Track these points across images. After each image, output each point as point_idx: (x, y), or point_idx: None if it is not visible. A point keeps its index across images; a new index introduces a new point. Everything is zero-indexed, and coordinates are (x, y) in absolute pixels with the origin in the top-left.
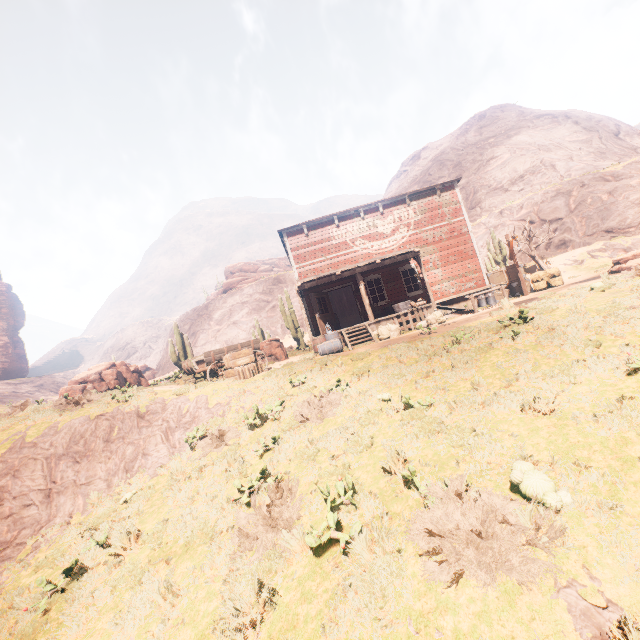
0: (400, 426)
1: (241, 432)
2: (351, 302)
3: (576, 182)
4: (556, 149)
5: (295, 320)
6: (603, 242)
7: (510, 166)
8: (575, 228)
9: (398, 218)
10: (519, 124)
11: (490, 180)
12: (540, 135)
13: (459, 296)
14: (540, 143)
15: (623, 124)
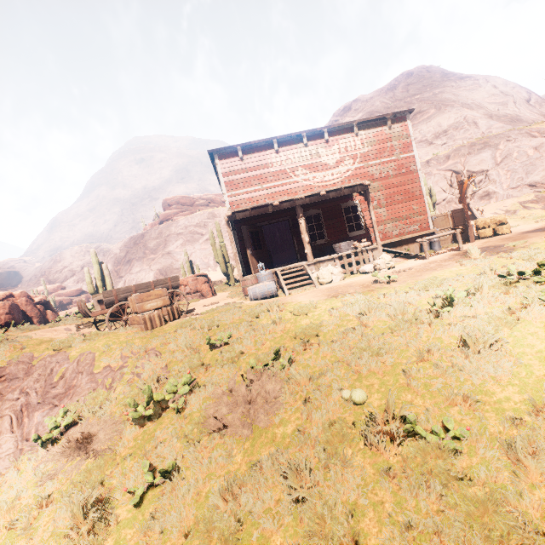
0: (410, 493)
1: (124, 428)
2: (284, 239)
3: (503, 136)
4: (478, 108)
5: (225, 254)
6: (534, 194)
7: (435, 121)
8: (500, 180)
9: (344, 148)
10: (444, 83)
11: (416, 133)
12: (463, 94)
13: (402, 239)
14: (463, 101)
15: (533, 93)
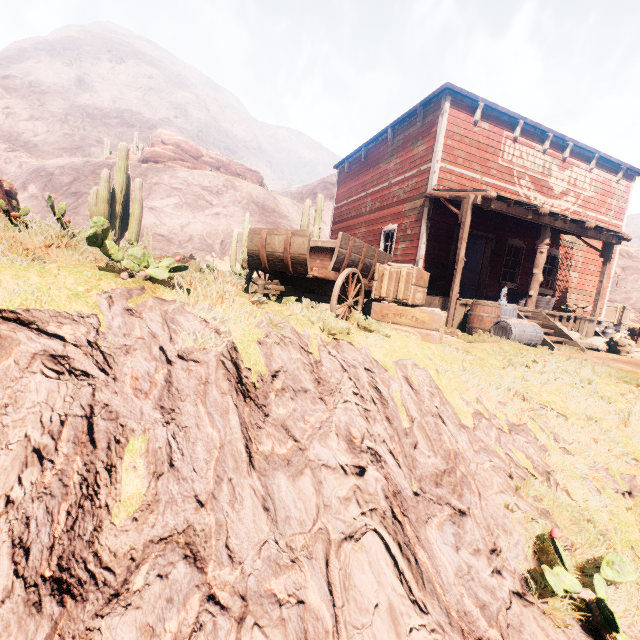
0: None
1: None
2: None
3: None
4: None
5: None
6: (635, 314)
7: None
8: None
9: (574, 179)
10: None
11: None
12: None
13: None
14: None
15: None
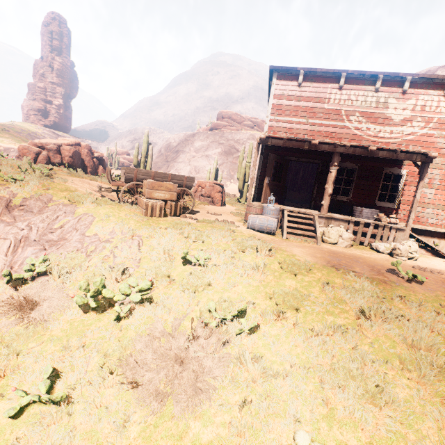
0: None
1: (70, 305)
2: (304, 180)
3: None
4: None
5: (247, 174)
6: None
7: None
8: None
9: (421, 106)
10: None
11: None
12: None
13: (436, 230)
14: None
15: None
